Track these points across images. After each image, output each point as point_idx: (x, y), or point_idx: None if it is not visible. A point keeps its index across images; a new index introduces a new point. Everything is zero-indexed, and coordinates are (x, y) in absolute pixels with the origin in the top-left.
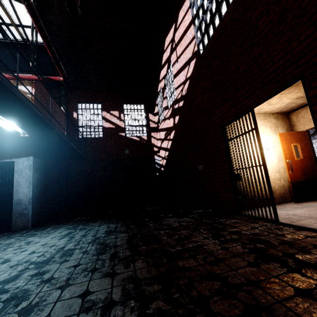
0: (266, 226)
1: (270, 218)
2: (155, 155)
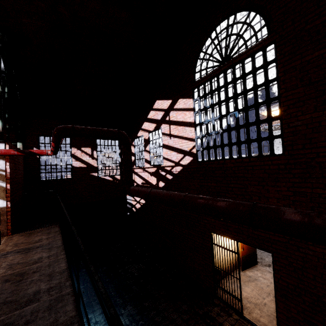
0: (238, 322)
1: (238, 312)
2: (127, 195)
